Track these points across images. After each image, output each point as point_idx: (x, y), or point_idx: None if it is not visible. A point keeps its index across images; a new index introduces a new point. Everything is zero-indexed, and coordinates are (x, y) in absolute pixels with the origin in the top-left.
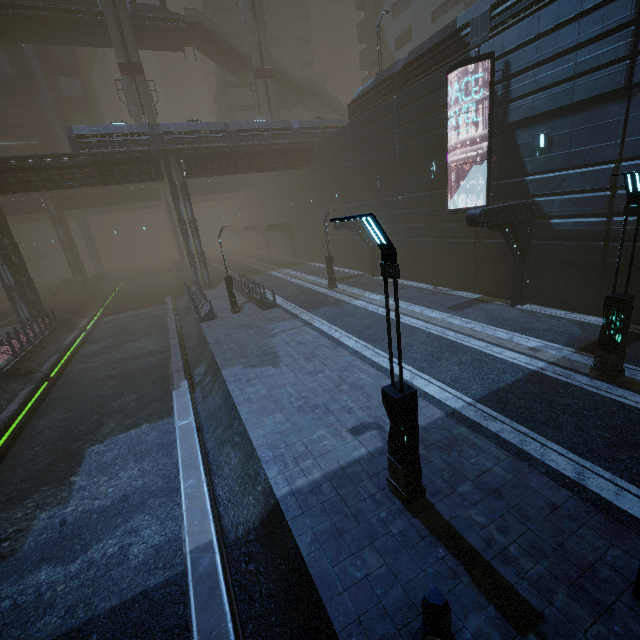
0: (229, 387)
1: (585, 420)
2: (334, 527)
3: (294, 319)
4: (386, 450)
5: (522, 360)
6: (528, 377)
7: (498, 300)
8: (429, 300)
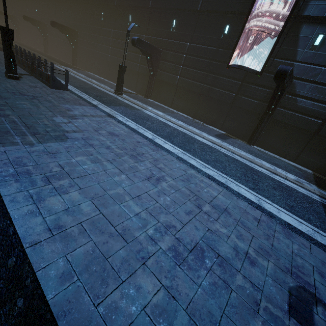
0: (1, 190)
1: None
2: None
3: (93, 107)
4: None
5: (304, 191)
6: None
7: (238, 138)
8: (198, 126)
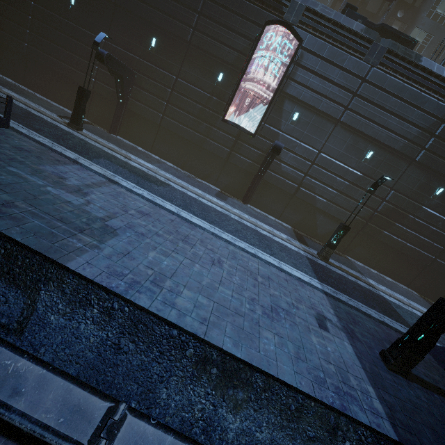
0: (142, 304)
1: (348, 286)
2: (429, 428)
3: (80, 166)
4: (350, 337)
5: (295, 248)
6: (310, 261)
7: (233, 197)
8: (196, 184)
